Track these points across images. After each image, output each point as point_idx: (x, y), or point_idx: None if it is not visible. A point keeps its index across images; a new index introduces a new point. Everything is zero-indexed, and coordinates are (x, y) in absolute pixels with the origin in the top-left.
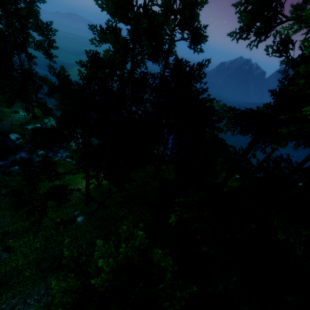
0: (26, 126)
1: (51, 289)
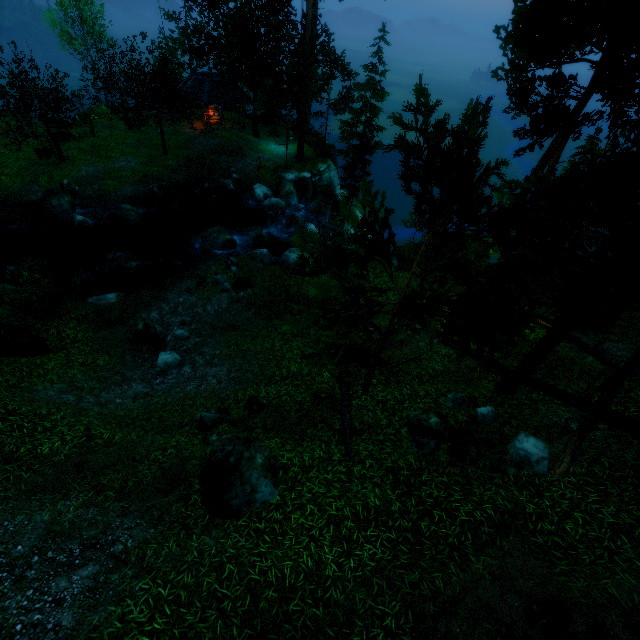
0: (285, 172)
1: None
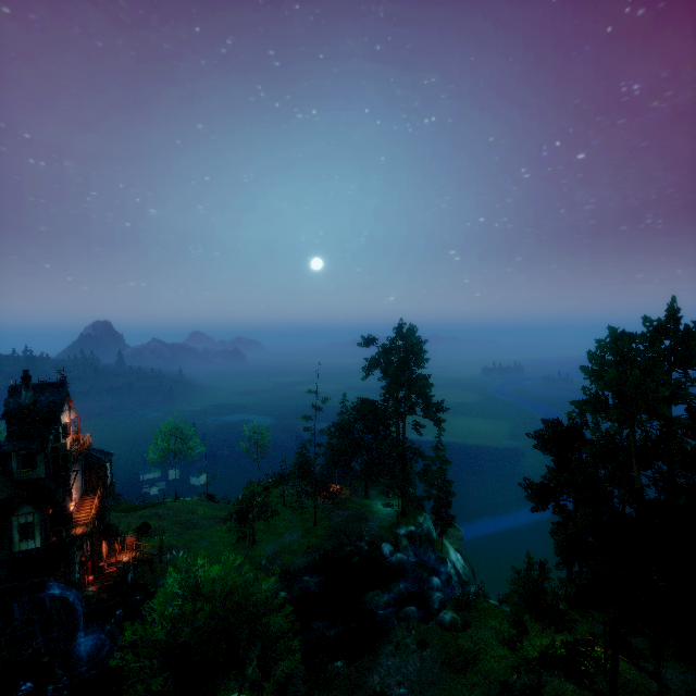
0: (398, 529)
1: None
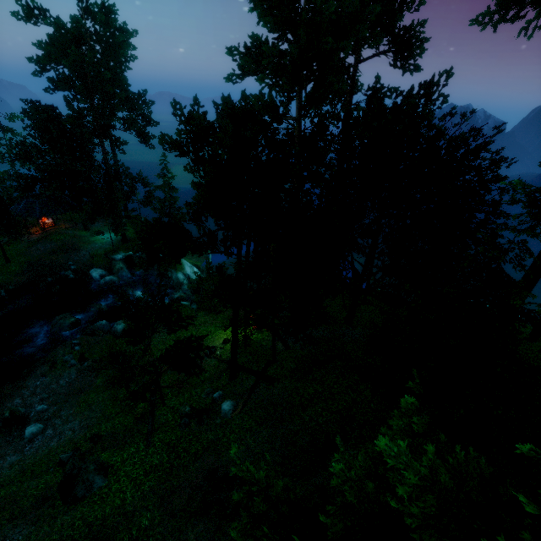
0: (114, 255)
1: None
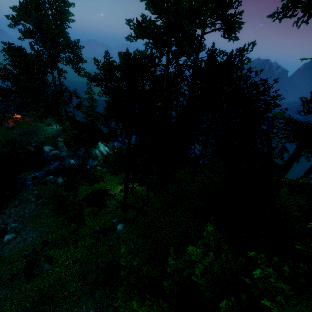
0: (58, 138)
1: (100, 309)
